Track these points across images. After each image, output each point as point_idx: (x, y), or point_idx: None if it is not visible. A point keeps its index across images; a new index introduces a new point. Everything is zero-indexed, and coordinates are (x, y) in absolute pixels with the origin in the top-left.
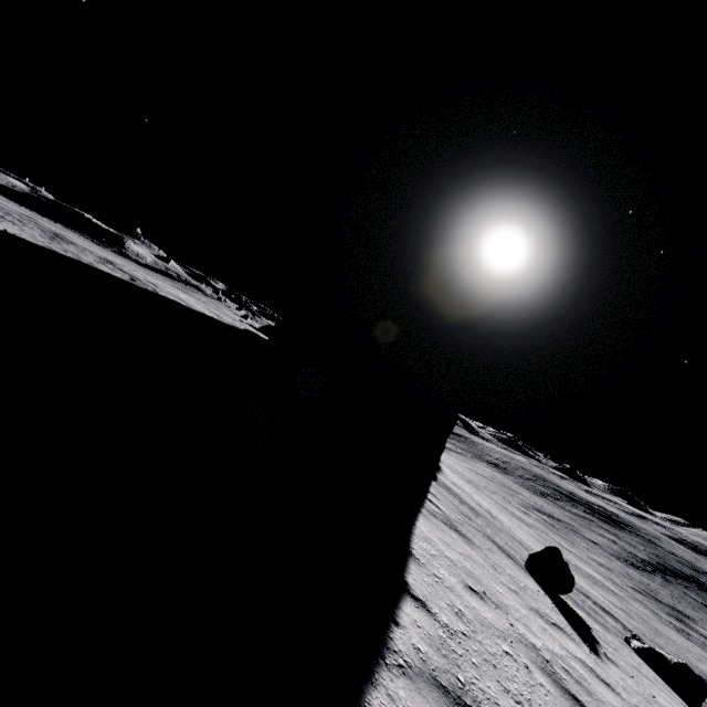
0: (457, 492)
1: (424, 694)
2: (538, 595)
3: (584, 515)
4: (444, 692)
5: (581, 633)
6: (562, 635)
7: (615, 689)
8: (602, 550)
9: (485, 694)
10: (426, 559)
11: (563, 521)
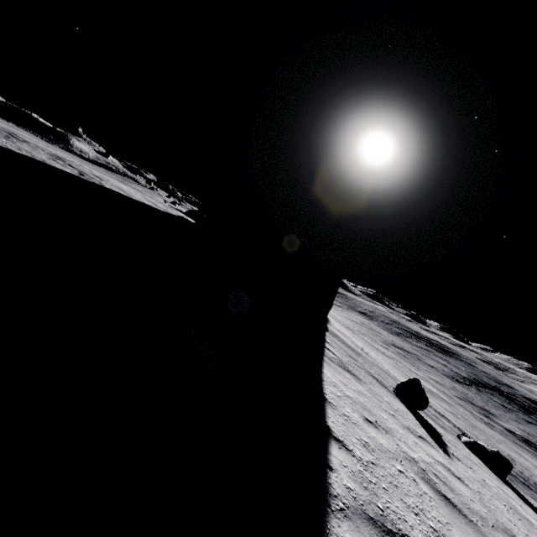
0: (342, 337)
1: (362, 530)
2: (406, 415)
3: (426, 347)
4: (373, 523)
5: (436, 440)
6: (427, 445)
7: (464, 481)
8: (437, 372)
9: (397, 514)
10: (336, 401)
11: (411, 353)
